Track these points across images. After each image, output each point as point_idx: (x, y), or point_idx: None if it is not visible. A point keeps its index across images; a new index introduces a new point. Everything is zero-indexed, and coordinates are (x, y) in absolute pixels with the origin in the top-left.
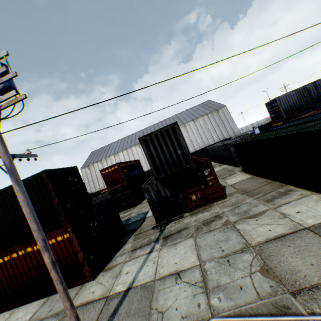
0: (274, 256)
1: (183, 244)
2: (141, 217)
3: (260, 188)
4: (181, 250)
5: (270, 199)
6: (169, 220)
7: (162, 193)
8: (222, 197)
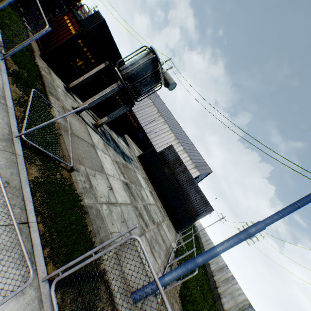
0: None
1: None
2: None
3: None
4: None
5: None
6: None
7: None
8: None
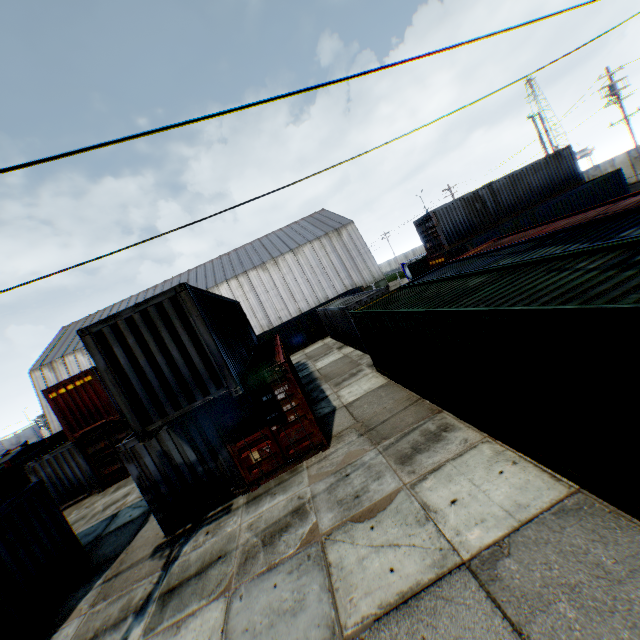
0: None
1: (197, 625)
2: (144, 508)
3: (396, 419)
4: None
5: (409, 455)
6: (197, 523)
7: (175, 458)
8: (320, 447)
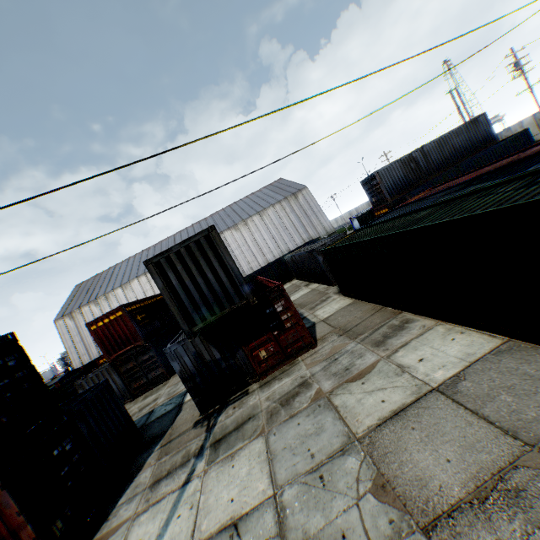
0: (393, 454)
1: (247, 453)
2: (174, 404)
3: (366, 322)
4: (243, 466)
5: (381, 341)
6: (224, 404)
7: (205, 357)
8: (310, 346)
